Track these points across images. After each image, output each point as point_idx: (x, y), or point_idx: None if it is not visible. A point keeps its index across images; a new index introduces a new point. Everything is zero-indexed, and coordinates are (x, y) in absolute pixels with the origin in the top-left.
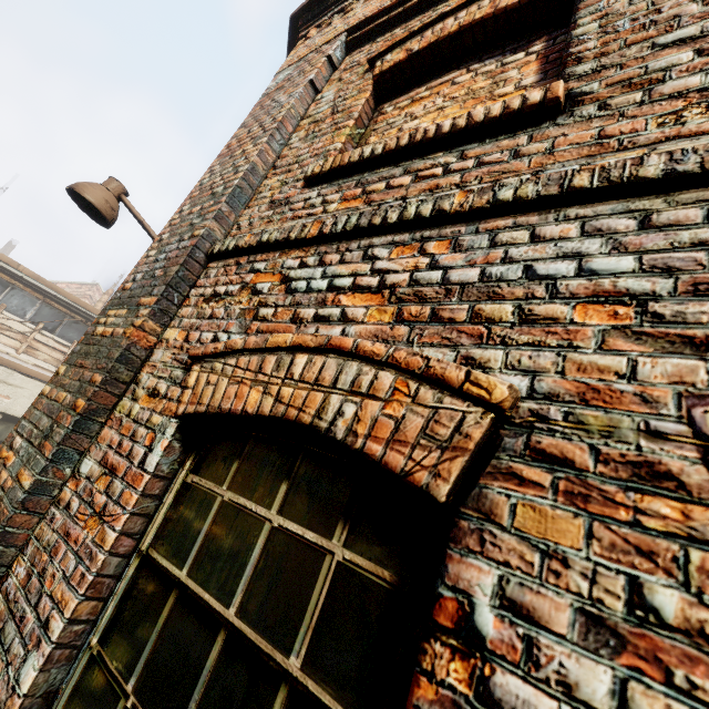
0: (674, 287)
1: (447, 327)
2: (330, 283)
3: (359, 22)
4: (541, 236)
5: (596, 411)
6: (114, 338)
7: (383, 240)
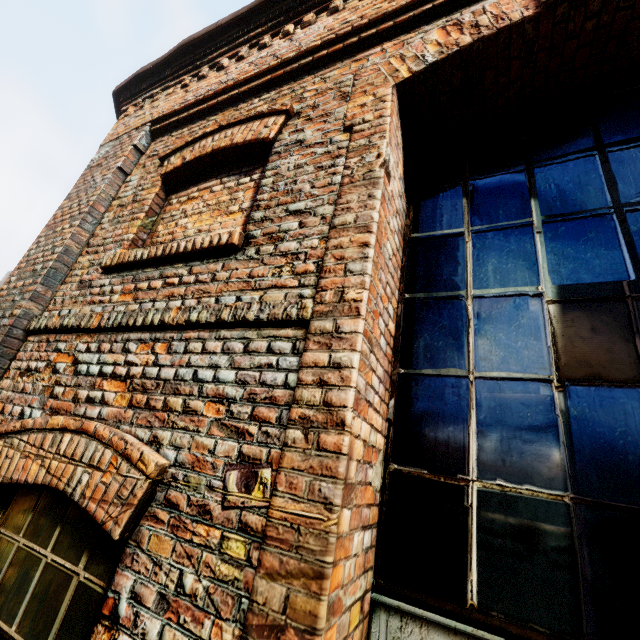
0: (243, 395)
1: (151, 413)
2: (101, 369)
3: (158, 117)
4: (206, 349)
5: (196, 474)
6: None
7: (136, 336)
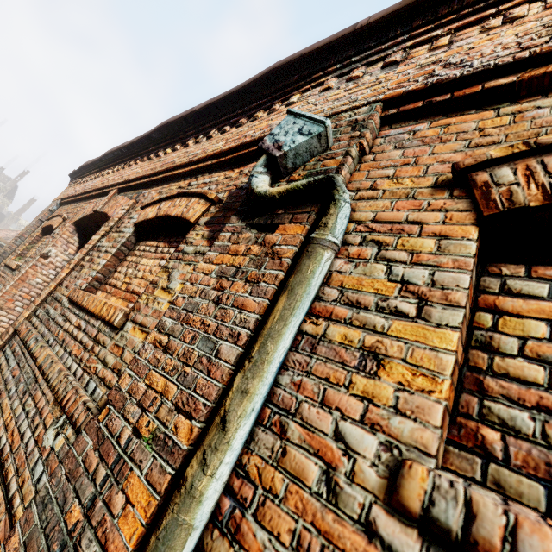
0: None
1: None
2: None
3: (62, 198)
4: None
5: None
6: None
7: None
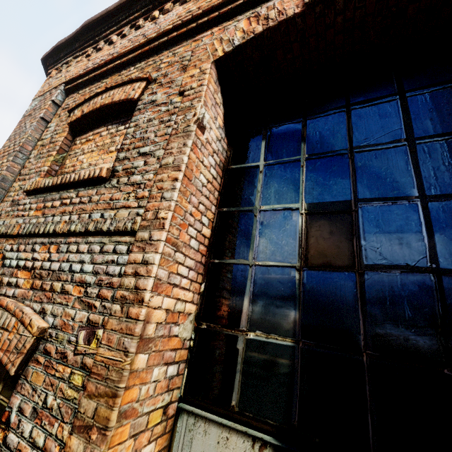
0: (95, 281)
1: (43, 293)
2: (17, 263)
3: (69, 80)
4: (79, 250)
5: (62, 333)
6: None
7: (40, 241)
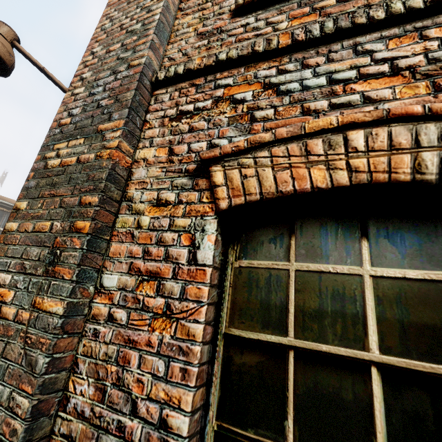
0: None
1: None
2: (329, 78)
3: None
4: None
5: None
6: (86, 163)
7: (370, 38)
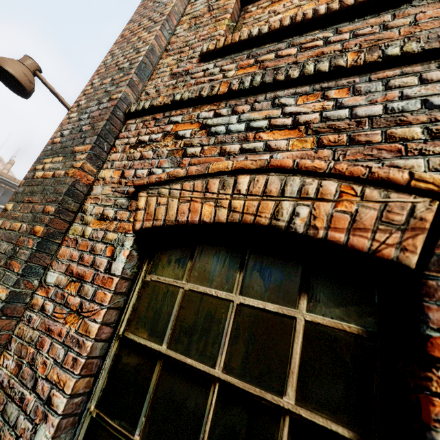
0: None
1: (366, 147)
2: (247, 125)
3: None
4: (428, 79)
5: None
6: (57, 178)
7: (287, 92)
